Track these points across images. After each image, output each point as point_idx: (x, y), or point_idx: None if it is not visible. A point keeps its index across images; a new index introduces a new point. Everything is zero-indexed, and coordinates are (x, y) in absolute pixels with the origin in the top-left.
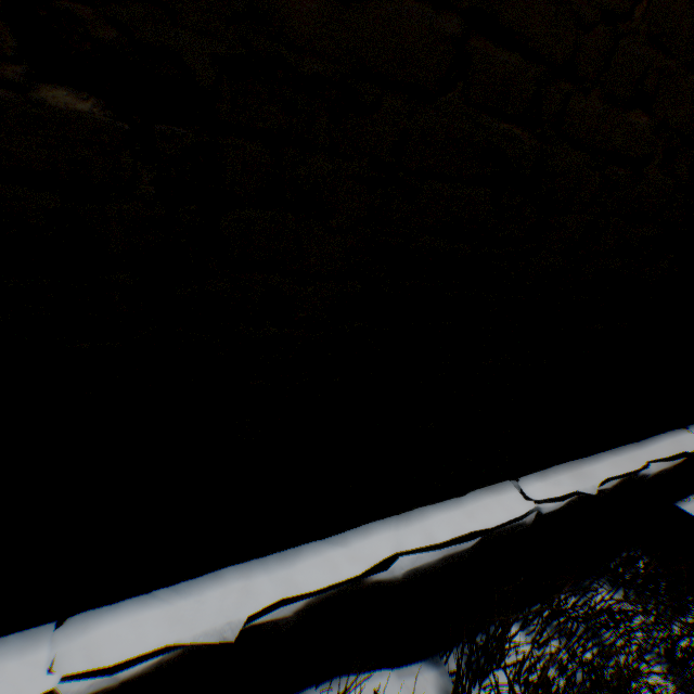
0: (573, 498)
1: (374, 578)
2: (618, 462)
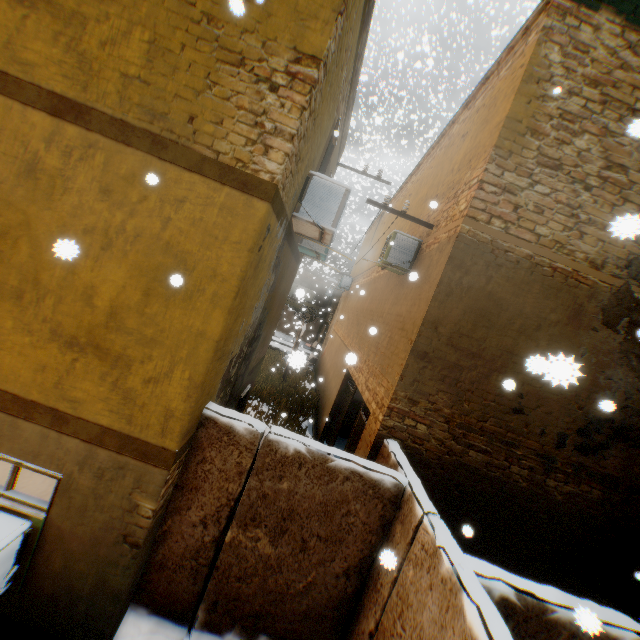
0: None
1: None
2: None
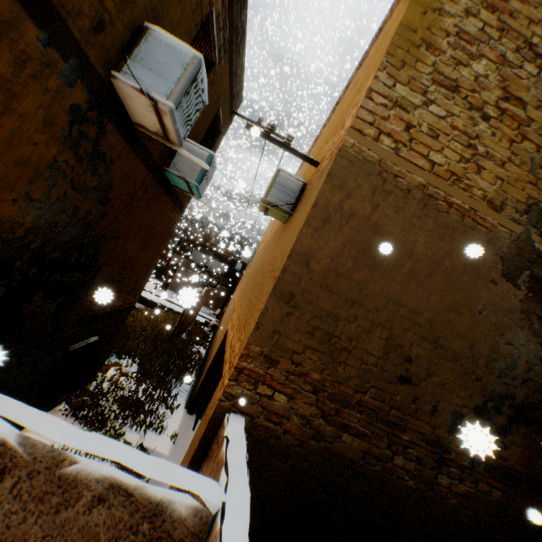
0: None
1: None
2: None
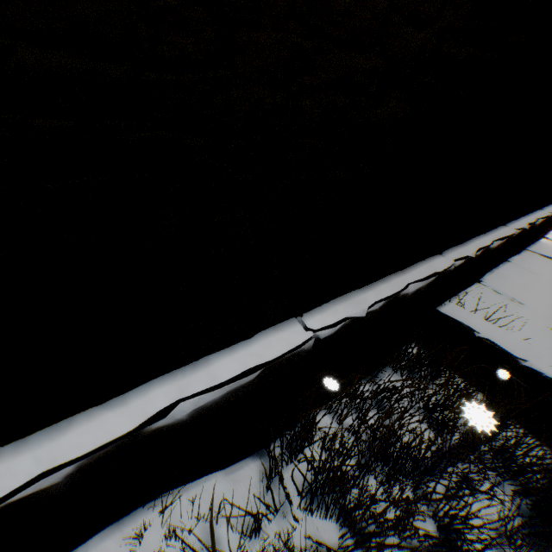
0: (347, 322)
1: (154, 427)
2: (386, 288)
